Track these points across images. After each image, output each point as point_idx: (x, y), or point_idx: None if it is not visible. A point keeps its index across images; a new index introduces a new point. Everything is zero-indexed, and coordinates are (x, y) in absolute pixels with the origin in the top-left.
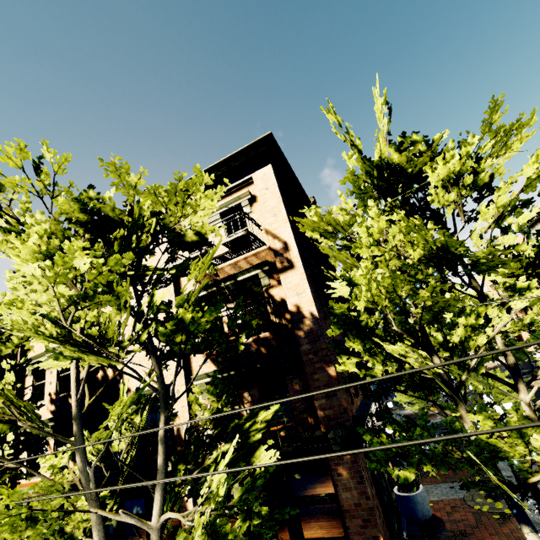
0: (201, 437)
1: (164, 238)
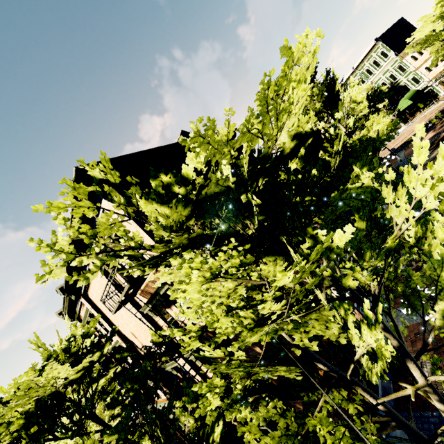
0: (194, 441)
1: (100, 274)
